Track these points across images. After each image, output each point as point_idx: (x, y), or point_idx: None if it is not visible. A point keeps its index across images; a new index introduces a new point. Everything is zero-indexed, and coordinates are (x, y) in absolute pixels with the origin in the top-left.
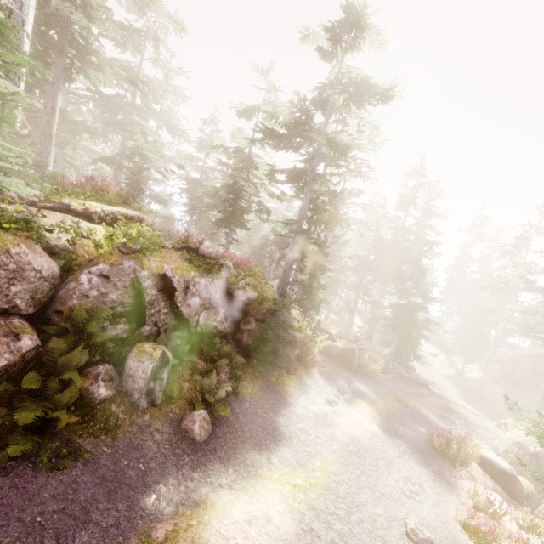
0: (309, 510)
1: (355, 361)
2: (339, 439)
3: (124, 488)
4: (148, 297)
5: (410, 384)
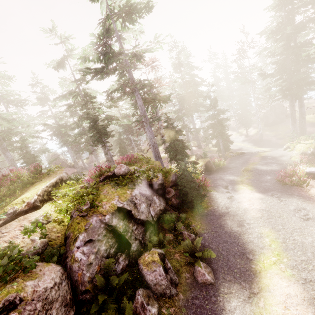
0: (293, 270)
1: (213, 166)
2: (257, 216)
3: None
4: (121, 229)
5: (238, 158)
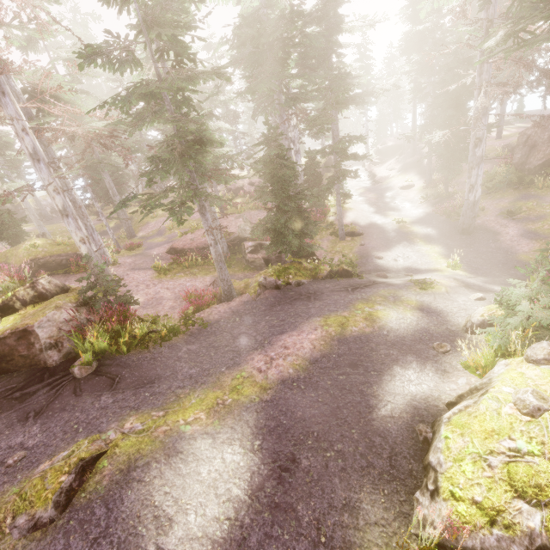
0: None
1: (47, 355)
2: None
3: None
4: None
5: (278, 303)
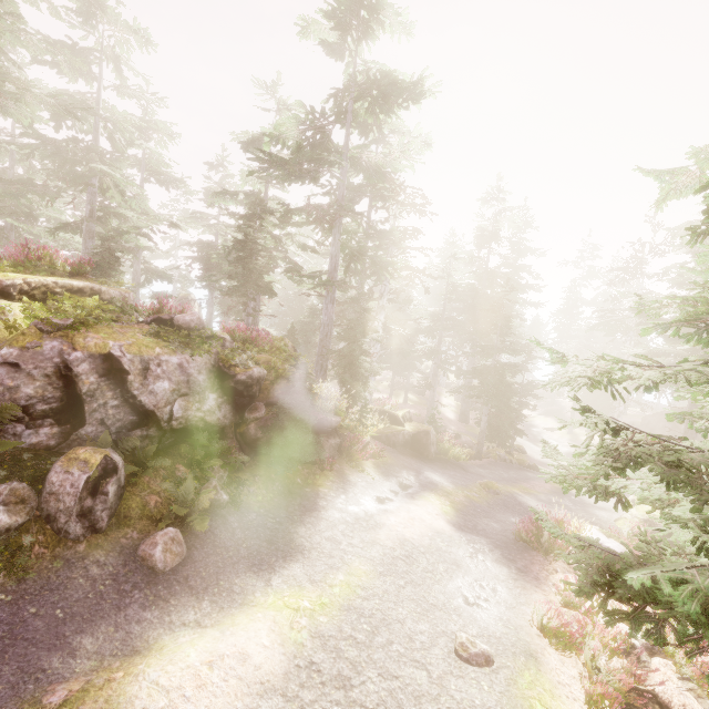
0: (313, 638)
1: (432, 447)
2: (382, 543)
3: (21, 644)
4: (85, 387)
5: (511, 468)
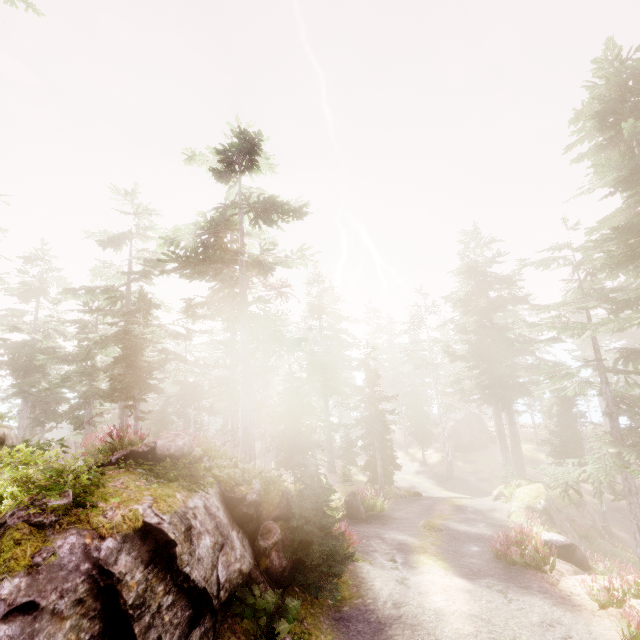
0: None
1: (362, 507)
2: (466, 630)
3: None
4: (131, 594)
5: (411, 502)
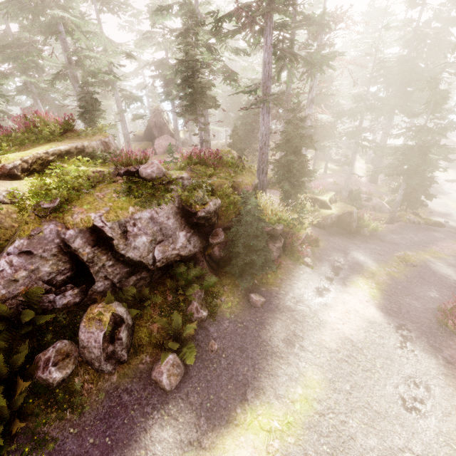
0: None
1: (354, 224)
2: (327, 345)
3: None
4: (84, 257)
5: (419, 230)
